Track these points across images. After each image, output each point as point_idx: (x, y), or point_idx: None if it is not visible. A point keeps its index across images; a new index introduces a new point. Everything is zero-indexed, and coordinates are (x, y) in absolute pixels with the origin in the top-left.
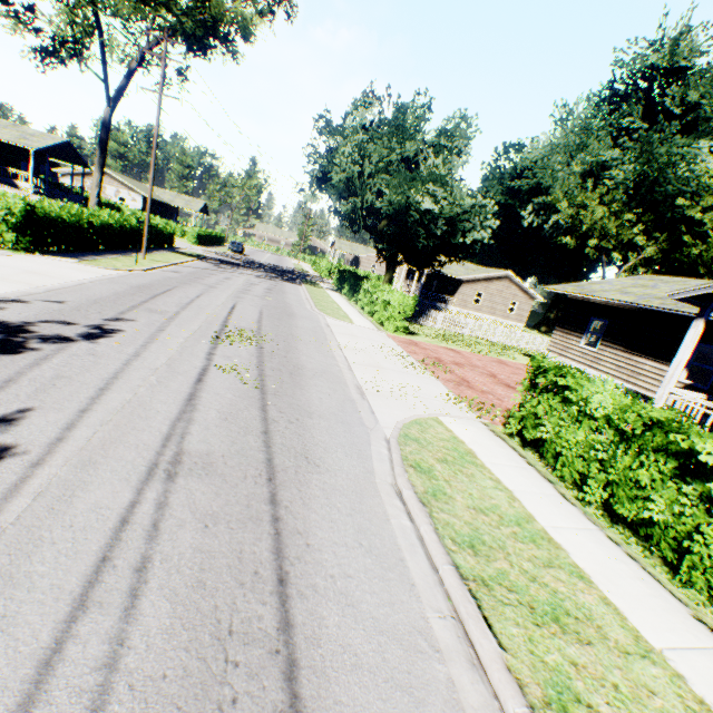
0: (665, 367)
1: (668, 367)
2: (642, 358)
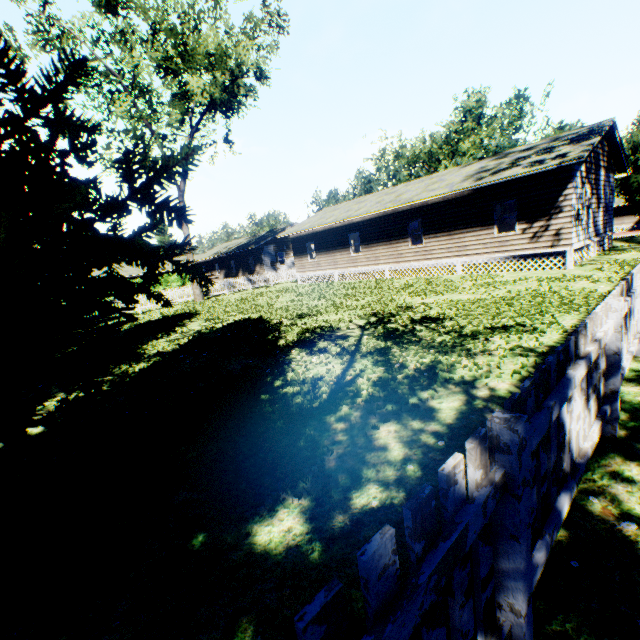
0: (630, 217)
1: (631, 217)
2: (622, 218)
